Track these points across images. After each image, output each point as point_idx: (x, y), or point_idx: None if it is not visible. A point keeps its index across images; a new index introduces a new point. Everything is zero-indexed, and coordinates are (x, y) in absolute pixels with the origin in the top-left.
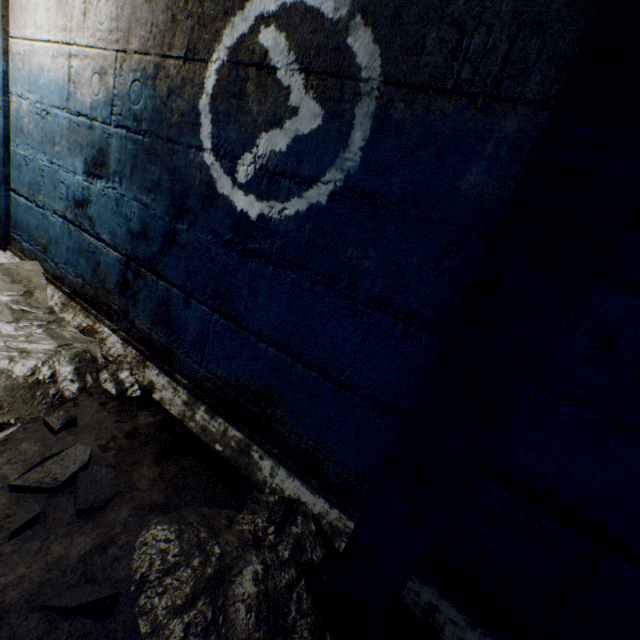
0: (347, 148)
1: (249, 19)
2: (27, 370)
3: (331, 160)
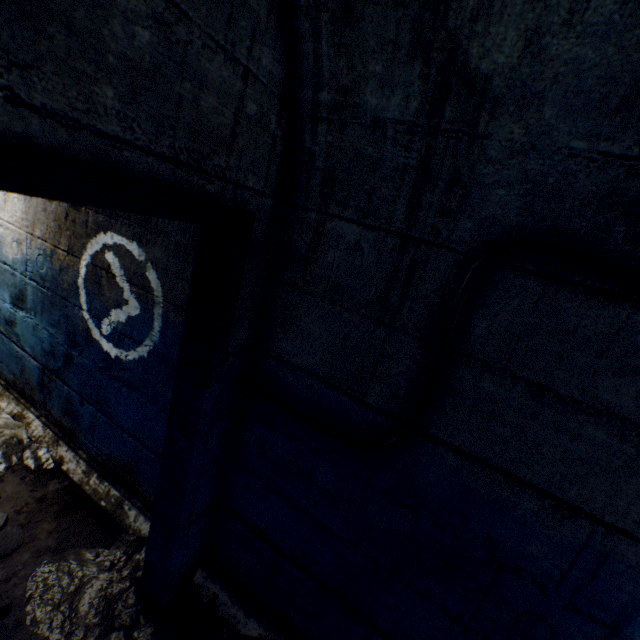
0: (153, 329)
1: (100, 244)
2: None
3: (147, 333)
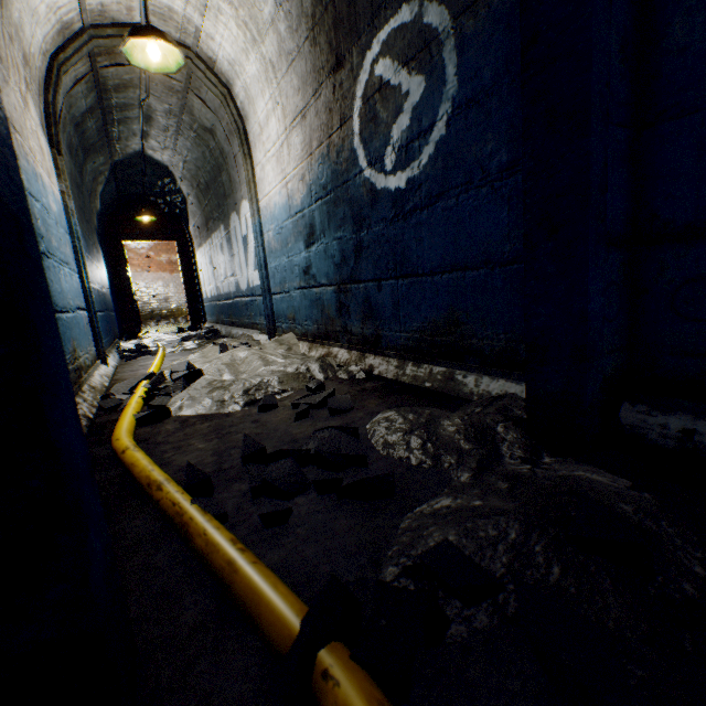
0: (446, 83)
1: (367, 70)
2: (293, 369)
3: (439, 101)
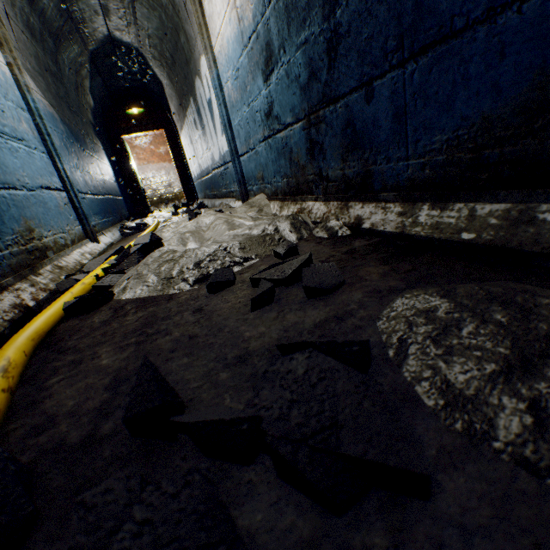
0: None
1: None
2: (259, 231)
3: None
